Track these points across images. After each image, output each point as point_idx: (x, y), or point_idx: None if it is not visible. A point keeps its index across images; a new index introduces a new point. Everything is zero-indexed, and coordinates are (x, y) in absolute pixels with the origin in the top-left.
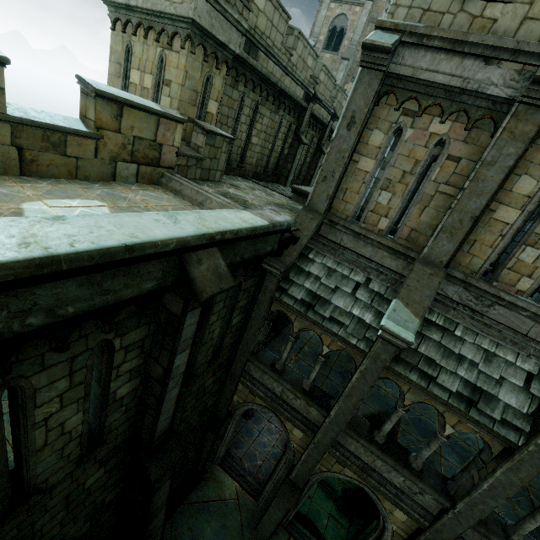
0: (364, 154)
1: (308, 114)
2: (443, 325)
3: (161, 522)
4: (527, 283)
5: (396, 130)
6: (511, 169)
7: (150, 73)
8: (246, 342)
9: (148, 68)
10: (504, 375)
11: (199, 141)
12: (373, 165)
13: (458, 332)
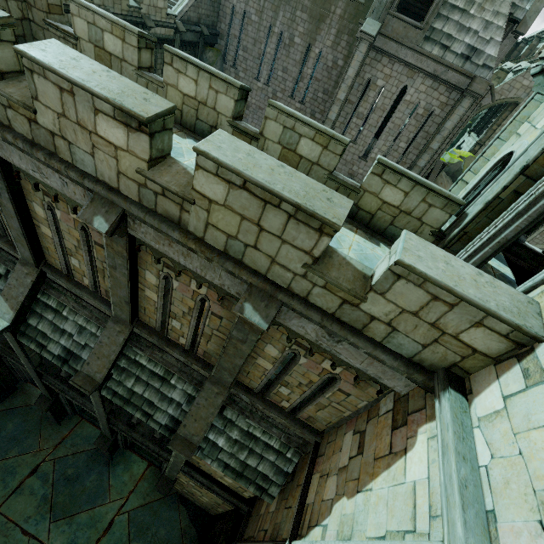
0: None
1: None
2: (56, 308)
3: None
4: (88, 281)
5: None
6: (11, 200)
7: None
8: None
9: None
10: (88, 342)
11: None
12: None
13: (65, 312)
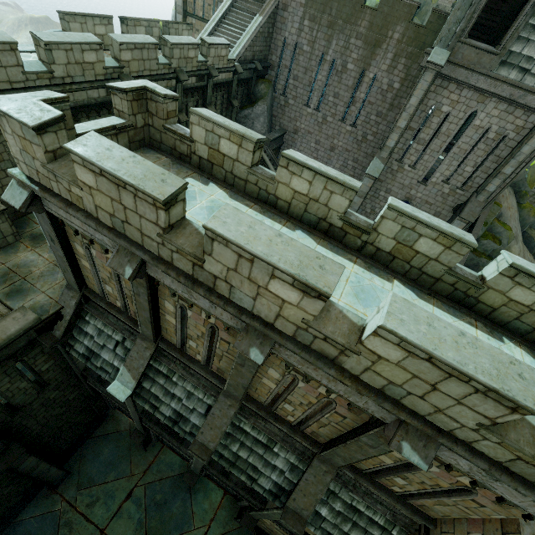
0: (81, 257)
1: None
2: (167, 373)
3: (48, 466)
4: (200, 357)
5: (87, 247)
6: (149, 301)
7: None
8: (73, 368)
9: None
10: (195, 406)
11: None
12: (90, 266)
13: (175, 378)
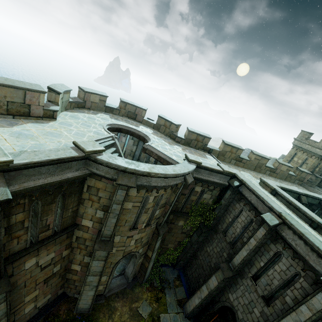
0: None
1: None
2: None
3: None
4: None
5: None
6: None
7: (301, 160)
8: None
9: (301, 159)
10: None
11: (312, 178)
12: None
13: None
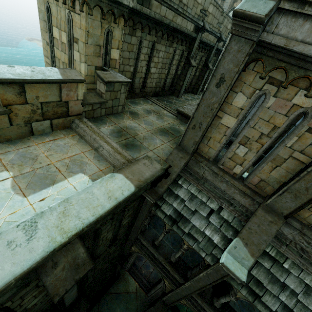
0: (228, 113)
1: (197, 42)
2: (274, 256)
3: None
4: None
5: (259, 96)
6: None
7: (64, 31)
8: (136, 228)
9: (63, 27)
10: None
11: (101, 88)
12: (234, 123)
13: (286, 265)
